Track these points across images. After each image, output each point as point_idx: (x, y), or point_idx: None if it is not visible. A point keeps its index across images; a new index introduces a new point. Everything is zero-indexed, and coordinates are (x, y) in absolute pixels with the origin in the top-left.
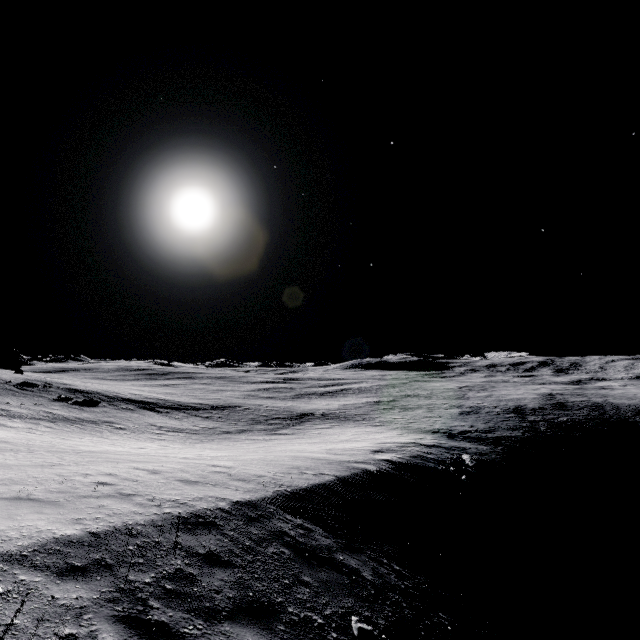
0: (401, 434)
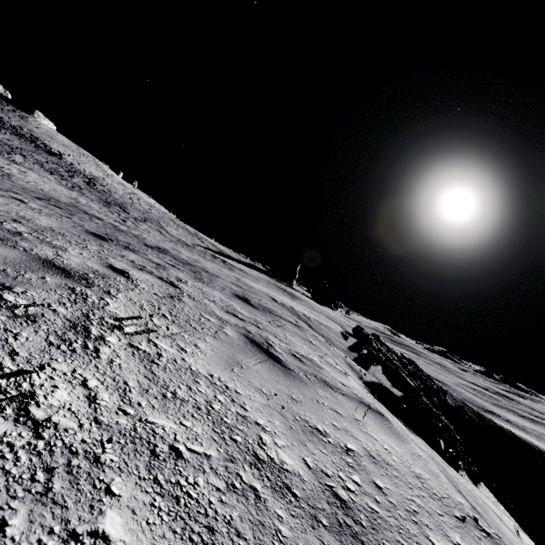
0: None
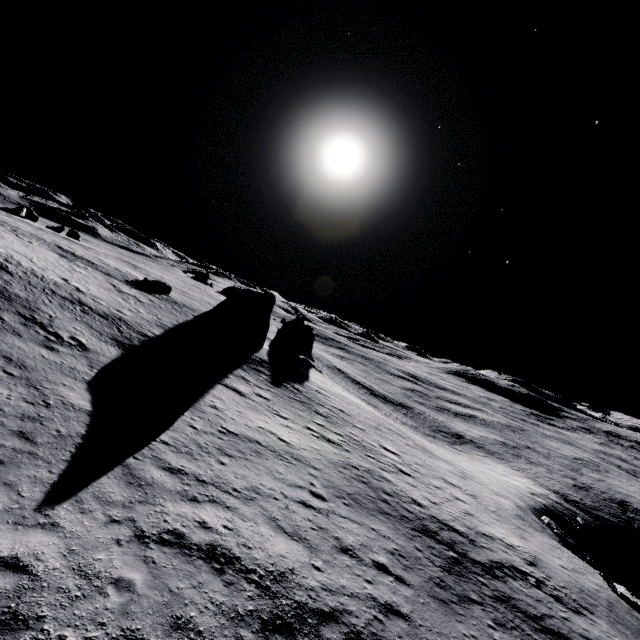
0: (534, 484)
